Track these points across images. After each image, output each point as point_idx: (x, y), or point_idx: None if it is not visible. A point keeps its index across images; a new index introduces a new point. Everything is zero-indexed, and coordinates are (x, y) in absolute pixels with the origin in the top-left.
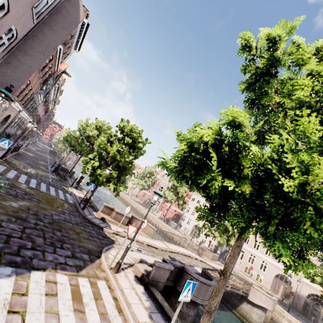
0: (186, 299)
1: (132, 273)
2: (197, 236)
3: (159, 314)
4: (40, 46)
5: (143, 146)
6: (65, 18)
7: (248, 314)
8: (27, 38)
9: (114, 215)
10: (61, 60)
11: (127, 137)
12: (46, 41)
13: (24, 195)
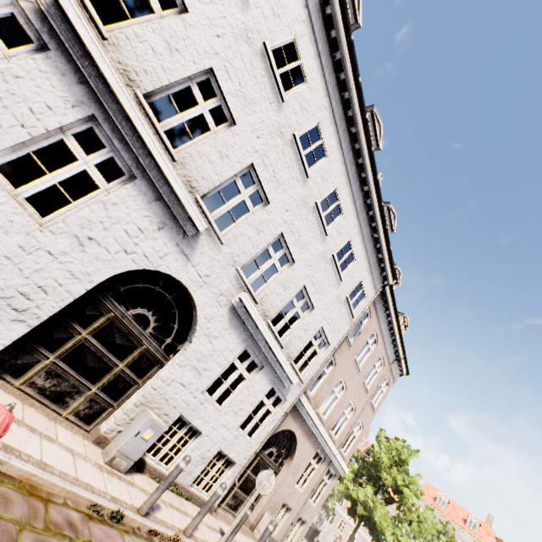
0: None
1: None
2: None
3: None
4: None
5: None
6: None
7: None
8: None
9: None
10: None
11: None
12: None
13: None
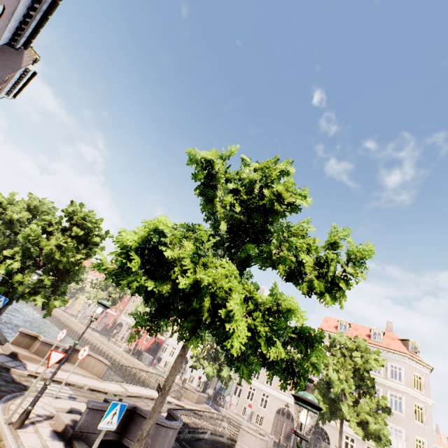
0: (111, 426)
1: (50, 428)
2: (183, 373)
3: None
4: None
5: (101, 240)
6: None
7: None
8: None
9: (37, 348)
10: None
11: (78, 226)
12: None
13: None
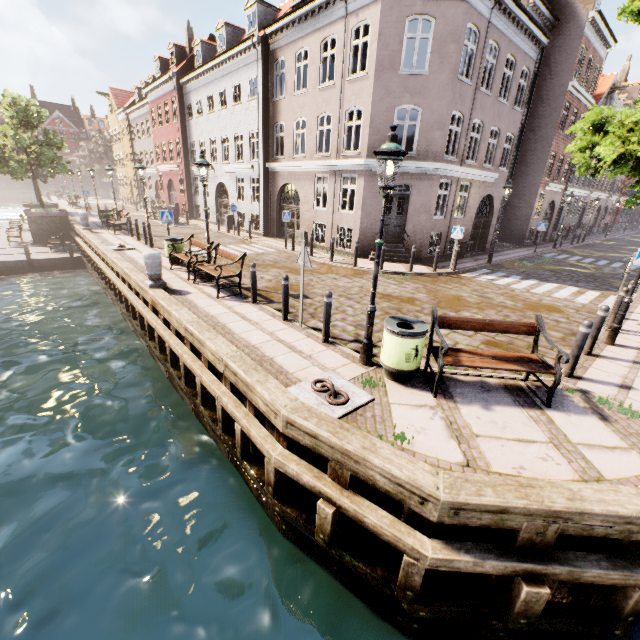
0: None
1: None
2: None
3: None
4: (548, 107)
5: None
6: (563, 46)
7: None
8: (534, 113)
9: None
10: (592, 86)
11: None
12: (552, 96)
13: (567, 265)
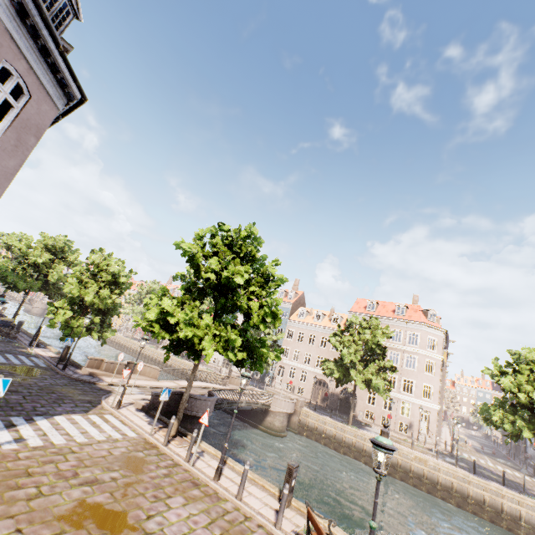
0: (166, 399)
1: (134, 408)
2: (231, 365)
3: (157, 422)
4: None
5: (127, 279)
6: None
7: (271, 424)
8: None
9: (105, 367)
10: None
11: (105, 272)
12: None
13: None
